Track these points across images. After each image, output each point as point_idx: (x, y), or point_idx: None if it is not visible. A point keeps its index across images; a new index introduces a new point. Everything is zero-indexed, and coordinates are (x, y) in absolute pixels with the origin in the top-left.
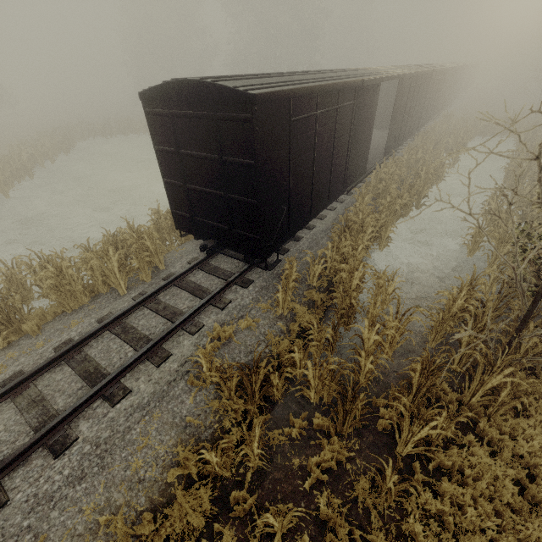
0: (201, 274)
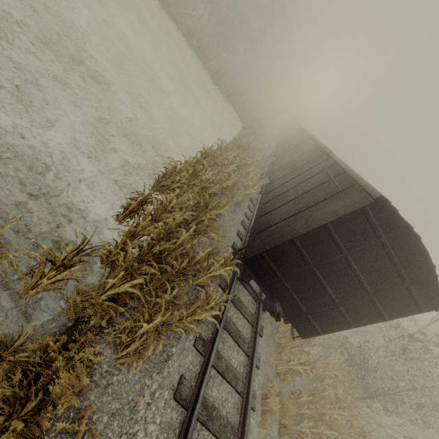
0: (232, 308)
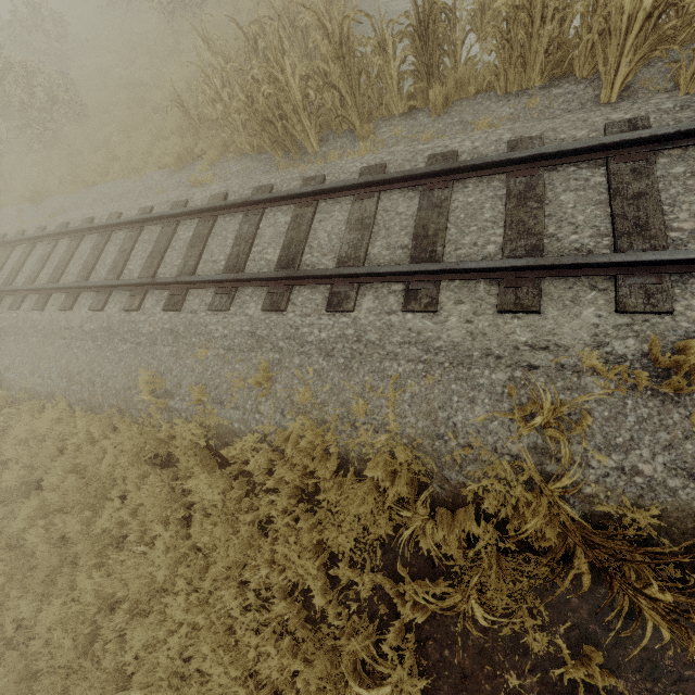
0: None
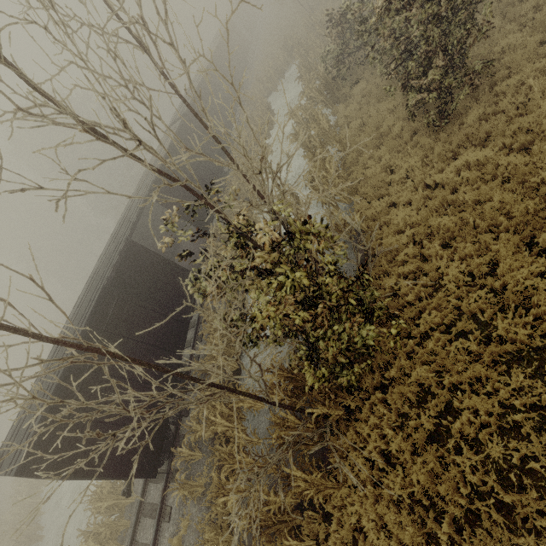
0: (152, 488)
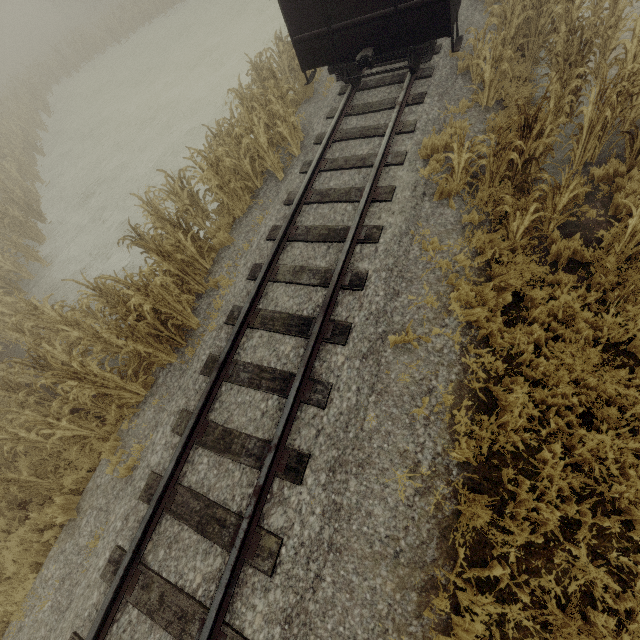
0: (355, 119)
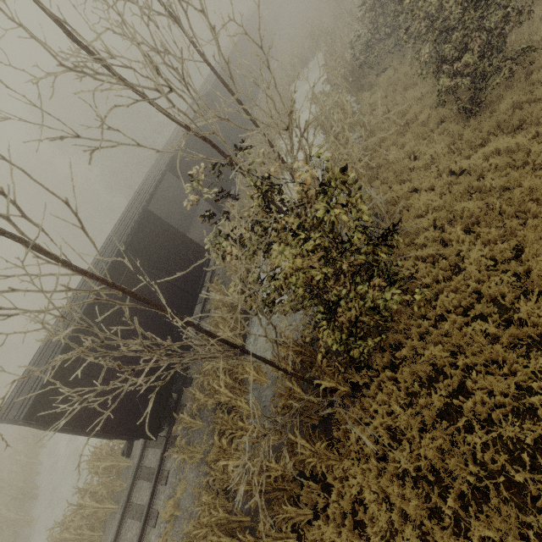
0: (150, 453)
